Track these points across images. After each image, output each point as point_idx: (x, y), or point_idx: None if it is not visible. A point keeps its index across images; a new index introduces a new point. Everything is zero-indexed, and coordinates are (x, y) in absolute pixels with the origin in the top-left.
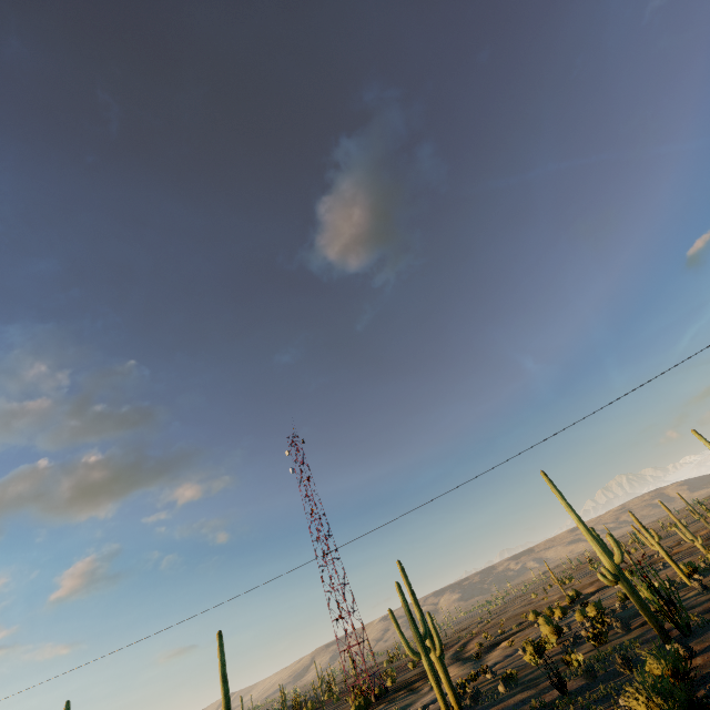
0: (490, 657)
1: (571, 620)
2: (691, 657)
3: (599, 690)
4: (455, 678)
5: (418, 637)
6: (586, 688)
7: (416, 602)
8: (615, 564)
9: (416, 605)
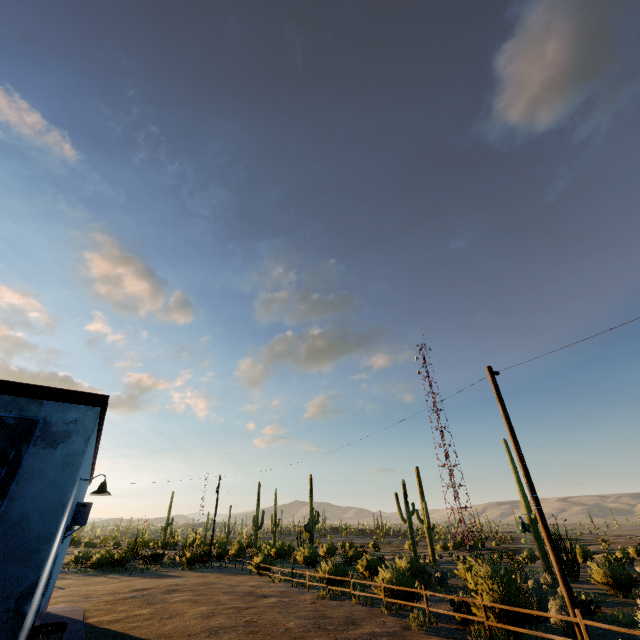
0: None
1: None
2: (524, 583)
3: None
4: None
5: (407, 512)
6: None
7: (421, 494)
8: (530, 517)
9: (421, 496)
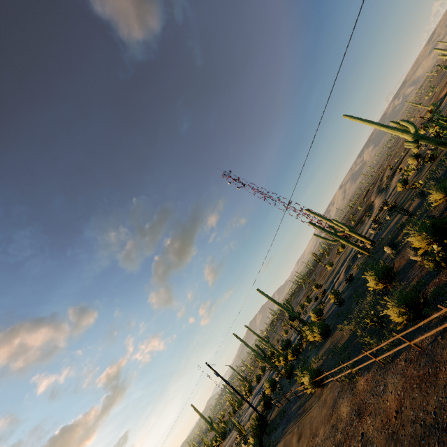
0: (392, 184)
1: (430, 133)
2: None
3: (422, 208)
4: (377, 208)
5: (333, 235)
6: (420, 205)
7: (325, 219)
8: (412, 134)
9: (326, 220)
